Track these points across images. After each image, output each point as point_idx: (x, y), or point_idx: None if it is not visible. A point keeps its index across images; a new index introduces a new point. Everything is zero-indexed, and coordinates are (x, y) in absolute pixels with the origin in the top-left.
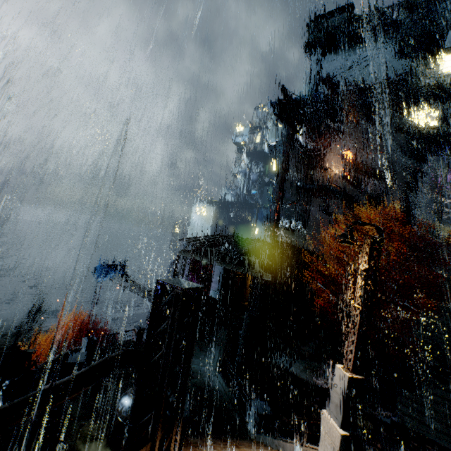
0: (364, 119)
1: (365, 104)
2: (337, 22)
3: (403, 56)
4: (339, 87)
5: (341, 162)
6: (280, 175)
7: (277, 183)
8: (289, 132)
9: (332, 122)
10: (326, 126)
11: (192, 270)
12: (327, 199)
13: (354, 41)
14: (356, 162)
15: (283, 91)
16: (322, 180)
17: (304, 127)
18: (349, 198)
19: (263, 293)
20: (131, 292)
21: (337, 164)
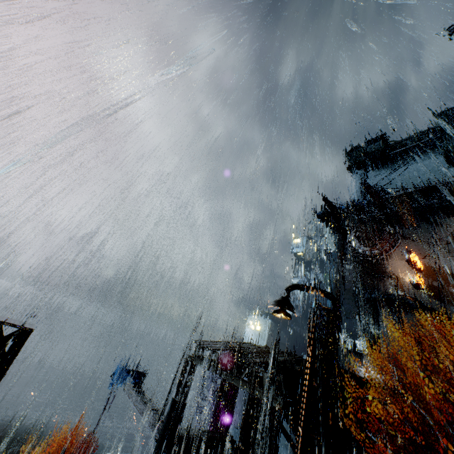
0: (425, 221)
1: (421, 207)
2: (374, 148)
3: (453, 163)
4: (383, 193)
5: (408, 267)
6: (335, 282)
7: (331, 291)
8: (339, 238)
9: (386, 226)
10: (381, 231)
11: (221, 394)
12: (400, 313)
13: (394, 158)
14: (429, 267)
15: (325, 201)
16: (387, 288)
17: (355, 233)
18: (430, 312)
19: (273, 431)
20: (134, 406)
21: (403, 270)
